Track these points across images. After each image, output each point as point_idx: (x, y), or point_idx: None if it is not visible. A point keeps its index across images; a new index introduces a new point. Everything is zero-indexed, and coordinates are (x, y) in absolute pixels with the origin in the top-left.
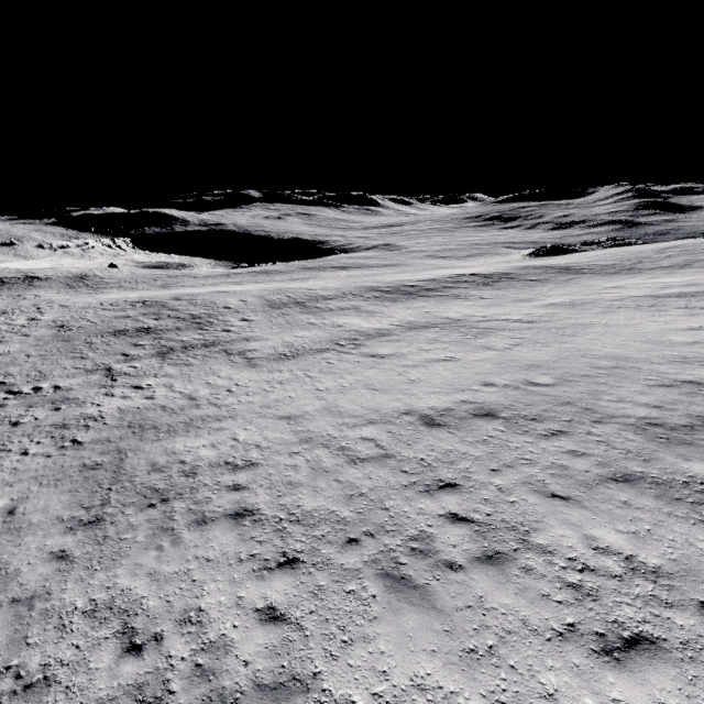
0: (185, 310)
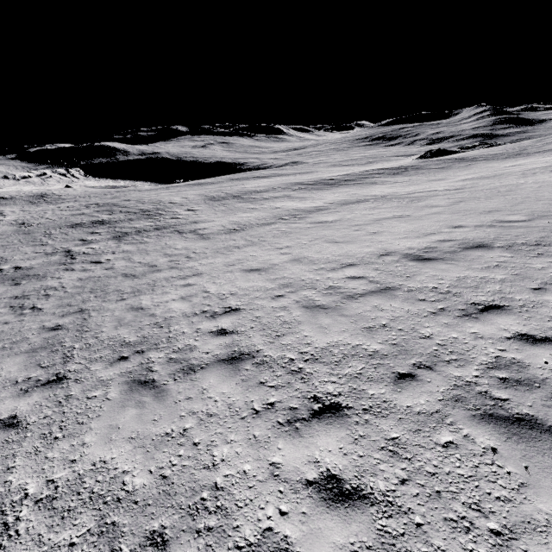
0: (134, 207)
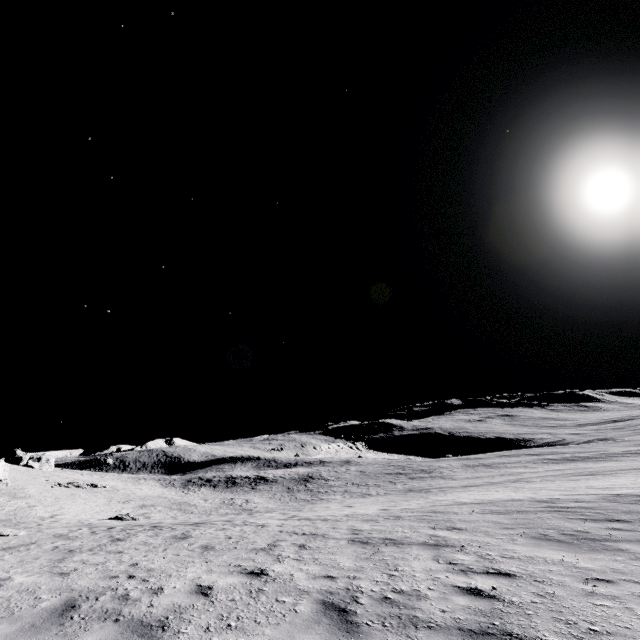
0: (416, 467)
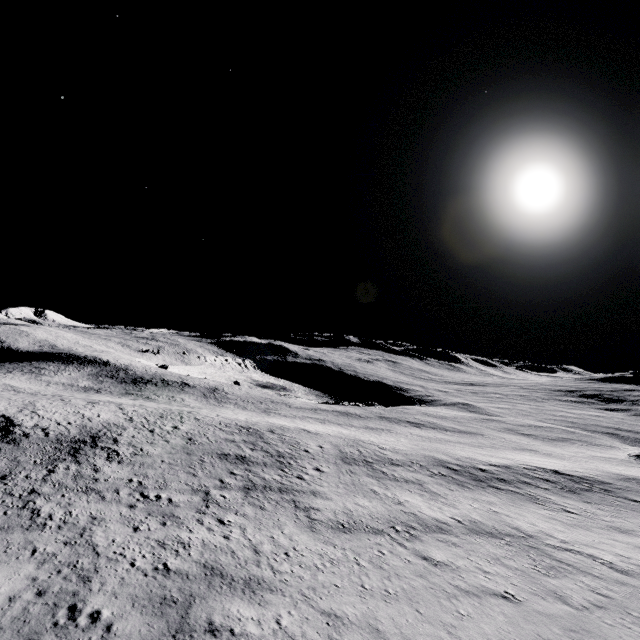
0: (274, 445)
